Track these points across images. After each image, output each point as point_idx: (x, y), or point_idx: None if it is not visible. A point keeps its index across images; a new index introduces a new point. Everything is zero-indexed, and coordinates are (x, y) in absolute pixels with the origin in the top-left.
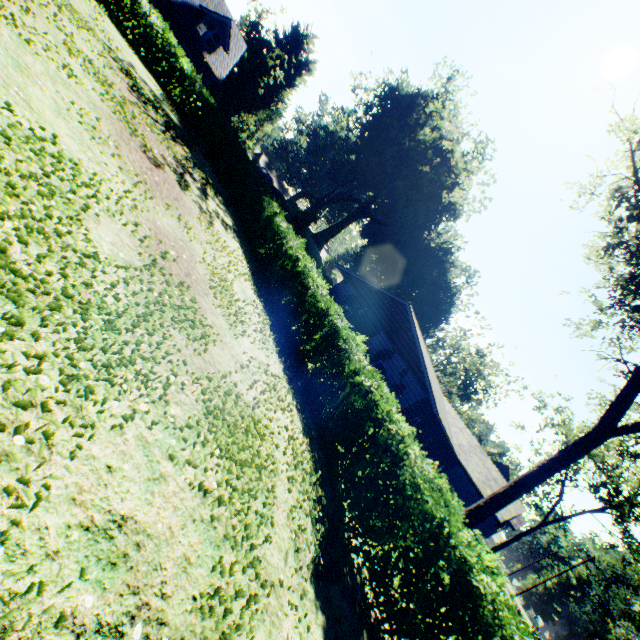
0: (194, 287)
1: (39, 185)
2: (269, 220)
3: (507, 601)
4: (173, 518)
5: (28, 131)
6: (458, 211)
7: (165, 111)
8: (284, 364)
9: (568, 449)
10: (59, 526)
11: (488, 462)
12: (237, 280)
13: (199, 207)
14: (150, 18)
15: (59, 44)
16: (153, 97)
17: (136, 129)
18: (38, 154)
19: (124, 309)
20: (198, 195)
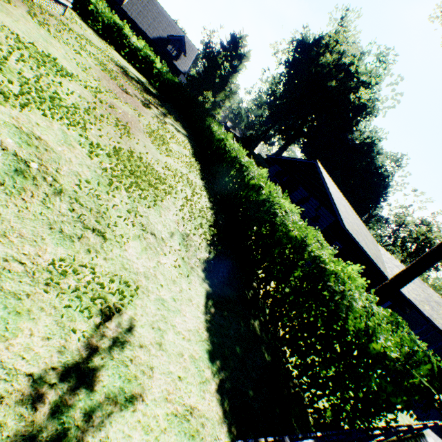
0: (132, 127)
1: (38, 62)
2: (208, 128)
3: (349, 274)
4: (73, 158)
5: (41, 53)
6: (371, 109)
7: (145, 86)
8: (206, 185)
9: None
10: (2, 118)
11: (429, 290)
12: (176, 145)
13: (156, 116)
14: (136, 46)
15: (76, 46)
16: (138, 80)
17: (116, 79)
18: (42, 57)
19: (72, 103)
20: (158, 114)
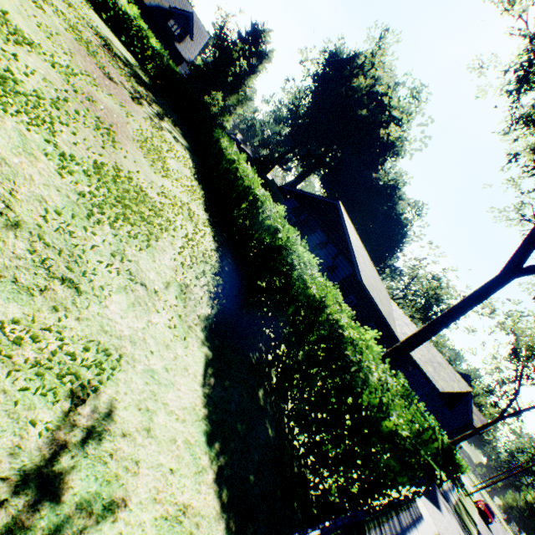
0: (119, 131)
1: None
2: (217, 142)
3: (367, 343)
4: (36, 175)
5: None
6: (399, 149)
7: (135, 70)
8: (210, 218)
9: (476, 291)
10: None
11: (433, 350)
12: (175, 161)
13: (149, 117)
14: (126, 11)
15: None
16: (125, 60)
17: (95, 56)
18: None
19: (33, 89)
20: (151, 114)
